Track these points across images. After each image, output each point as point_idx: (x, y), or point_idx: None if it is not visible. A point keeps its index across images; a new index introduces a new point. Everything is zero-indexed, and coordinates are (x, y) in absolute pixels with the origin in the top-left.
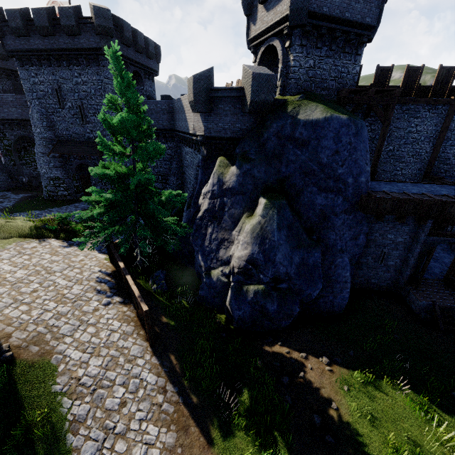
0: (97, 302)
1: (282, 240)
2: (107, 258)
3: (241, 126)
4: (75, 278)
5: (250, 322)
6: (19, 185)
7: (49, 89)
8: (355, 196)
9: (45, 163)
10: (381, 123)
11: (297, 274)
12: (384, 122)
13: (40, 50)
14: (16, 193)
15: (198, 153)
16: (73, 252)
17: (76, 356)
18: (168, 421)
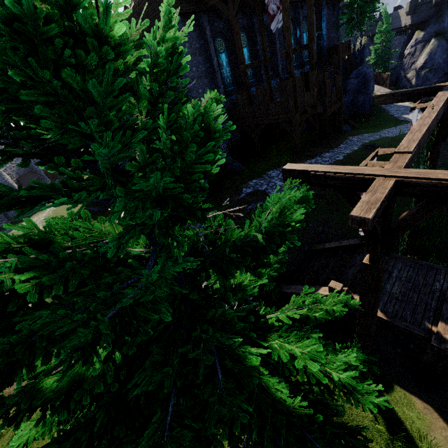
0: None
1: (438, 51)
2: None
3: (429, 14)
4: None
5: (421, 84)
6: None
7: None
8: None
9: None
10: None
11: (443, 62)
12: None
13: None
14: None
15: (405, 35)
16: None
17: None
18: None
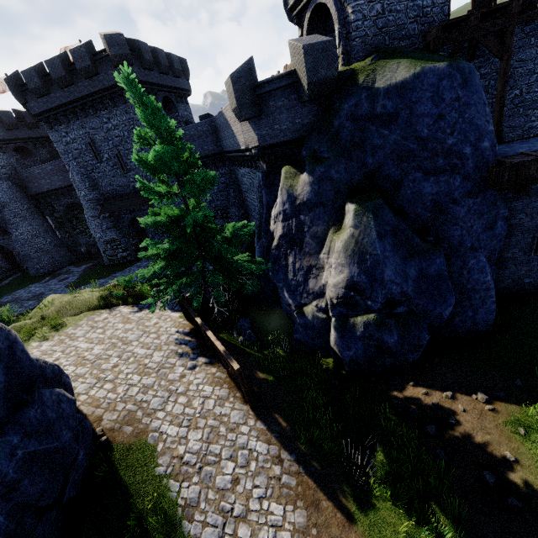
0: (182, 367)
1: (388, 252)
2: (182, 316)
3: (302, 121)
4: (153, 344)
5: (366, 362)
6: (79, 257)
7: (82, 145)
8: (478, 170)
9: (98, 227)
10: (495, 61)
11: (417, 291)
12: (501, 57)
13: (63, 105)
14: (78, 265)
15: (256, 170)
16: (145, 316)
17: (173, 432)
18: (292, 496)
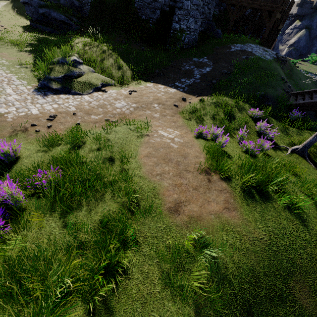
0: None
1: (303, 39)
2: None
3: (307, 12)
4: None
5: (286, 56)
6: None
7: None
8: None
9: None
10: None
11: (302, 47)
12: None
13: None
14: None
15: (288, 21)
16: None
17: None
18: None
